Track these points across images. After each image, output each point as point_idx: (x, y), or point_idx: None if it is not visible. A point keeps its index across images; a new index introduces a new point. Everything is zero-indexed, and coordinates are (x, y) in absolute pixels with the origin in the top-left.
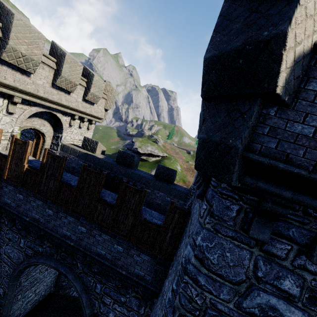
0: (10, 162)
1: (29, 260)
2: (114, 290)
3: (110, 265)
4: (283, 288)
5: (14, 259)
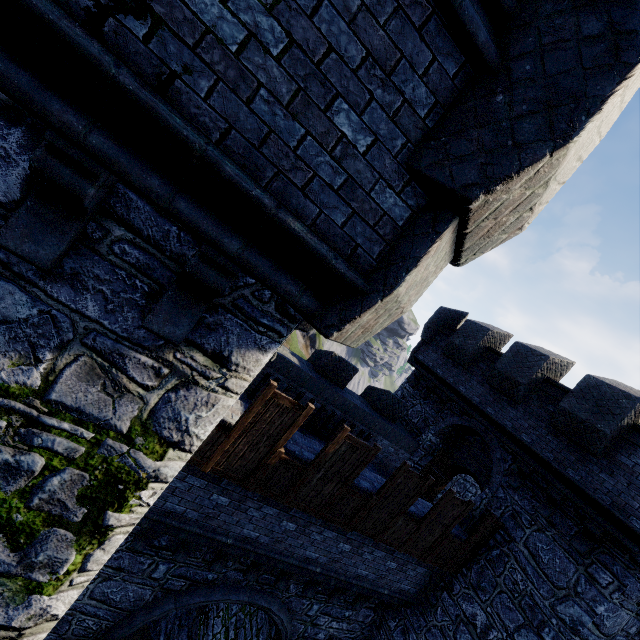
0: (236, 438)
1: (183, 600)
2: (339, 607)
3: (371, 588)
4: (629, 631)
5: (121, 603)
